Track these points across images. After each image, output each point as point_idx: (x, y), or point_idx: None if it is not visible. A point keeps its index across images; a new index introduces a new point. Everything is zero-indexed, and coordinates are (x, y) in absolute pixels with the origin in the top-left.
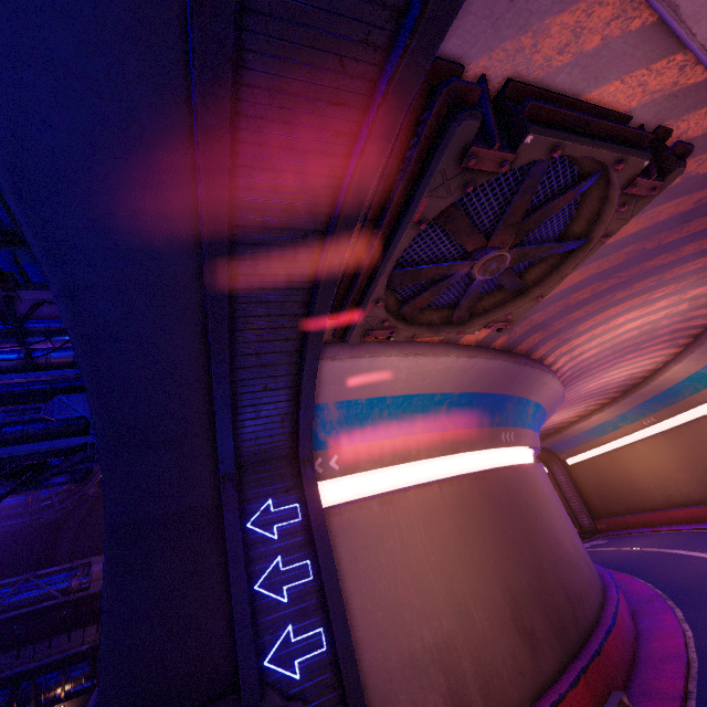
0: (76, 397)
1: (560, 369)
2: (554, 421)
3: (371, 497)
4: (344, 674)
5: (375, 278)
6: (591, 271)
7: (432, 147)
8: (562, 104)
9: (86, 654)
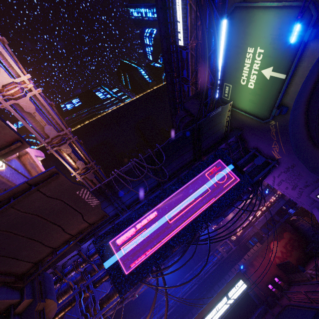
0: (258, 157)
1: None
2: None
3: None
4: None
5: None
6: None
7: None
8: None
9: None
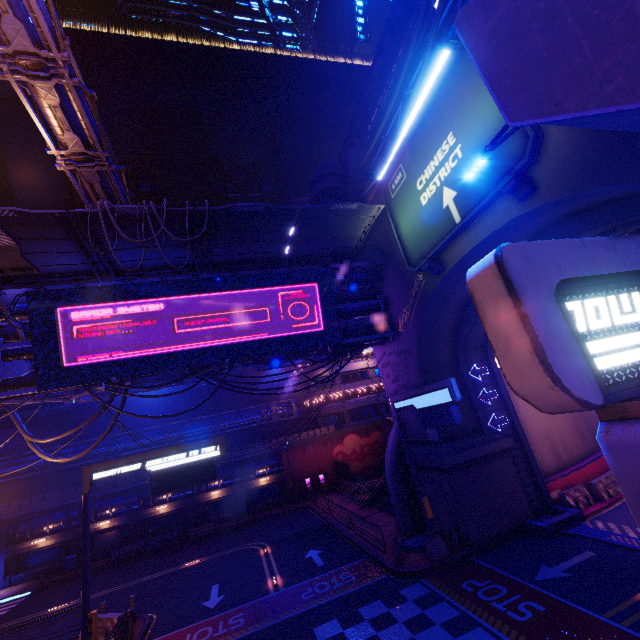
0: (378, 314)
1: None
2: None
3: None
4: (519, 431)
5: None
6: None
7: None
8: None
9: (275, 453)
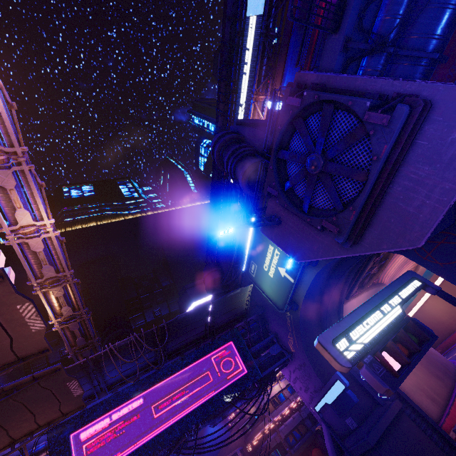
0: (275, 346)
1: (386, 282)
2: None
3: None
4: (399, 392)
5: (356, 283)
6: None
7: (368, 261)
8: None
9: None
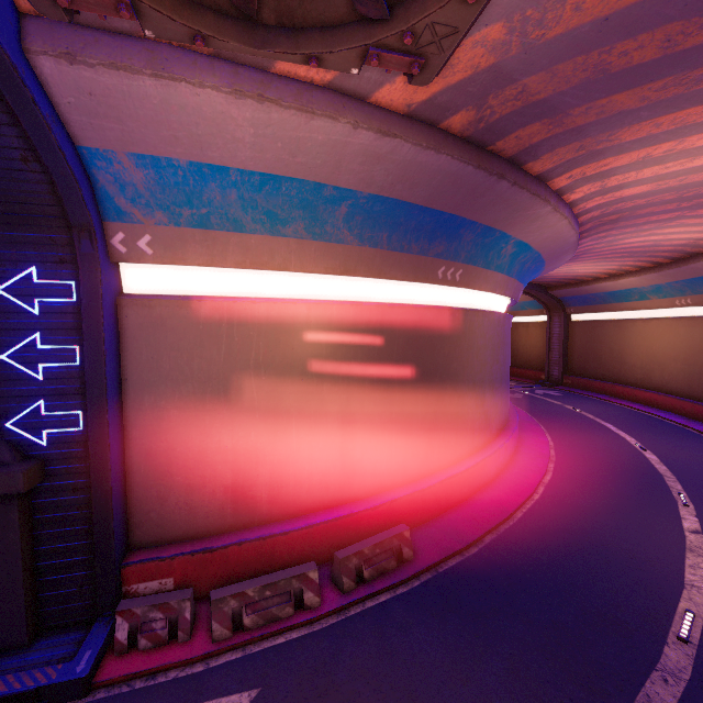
0: None
1: (580, 203)
2: (576, 271)
3: (201, 298)
4: (91, 454)
5: None
6: None
7: None
8: None
9: None
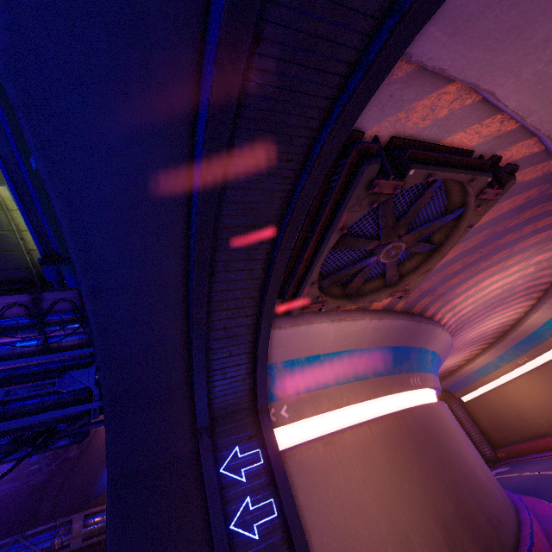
0: (82, 371)
1: (447, 323)
2: (446, 365)
3: (316, 439)
4: None
5: (311, 268)
6: (460, 249)
7: (348, 181)
8: (428, 148)
9: None
